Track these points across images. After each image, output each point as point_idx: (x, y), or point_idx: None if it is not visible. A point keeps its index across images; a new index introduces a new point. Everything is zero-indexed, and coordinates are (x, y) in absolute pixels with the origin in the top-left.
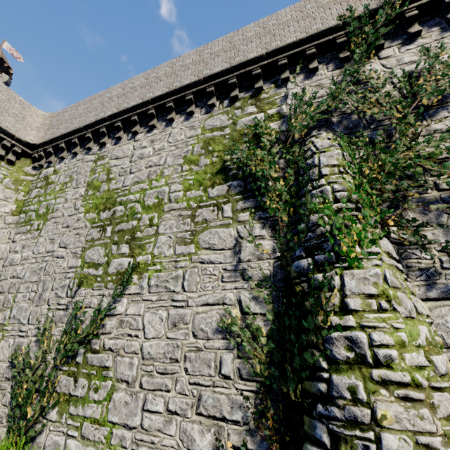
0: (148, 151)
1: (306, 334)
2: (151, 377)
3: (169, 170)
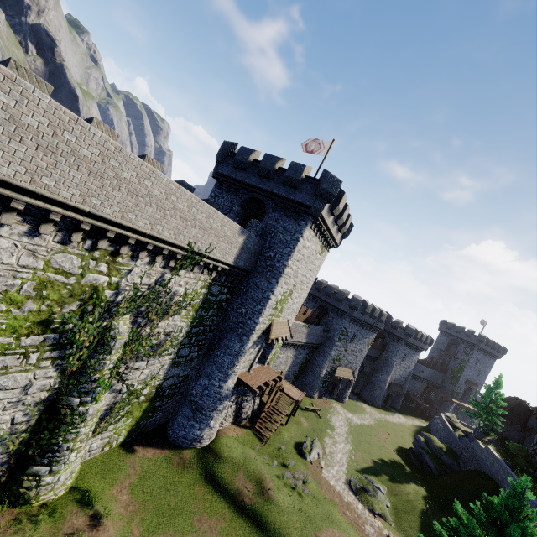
0: None
1: (58, 432)
2: None
3: None
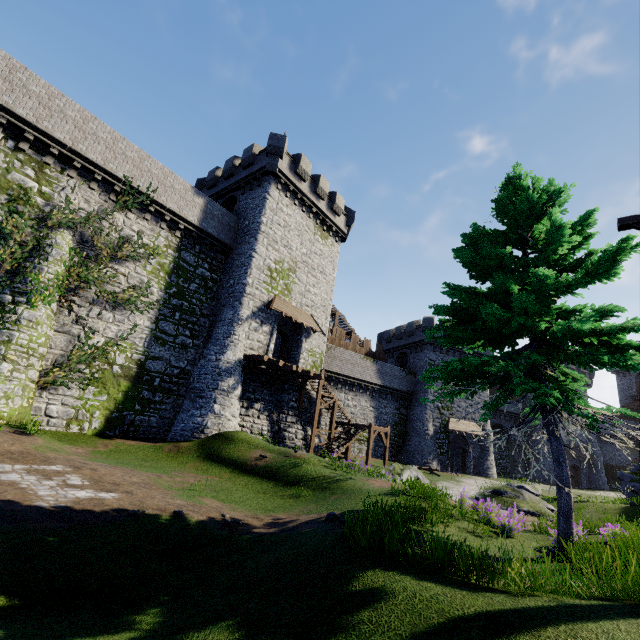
0: None
1: None
2: None
3: None
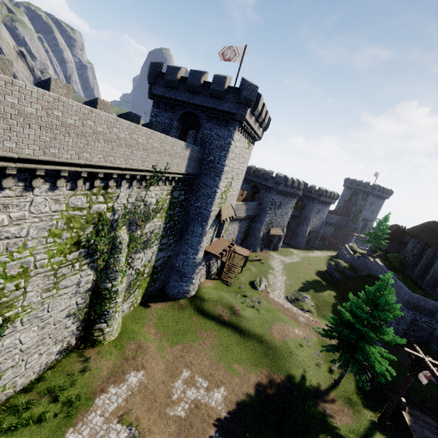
0: (0, 219)
1: (104, 304)
2: (30, 353)
3: (34, 242)
